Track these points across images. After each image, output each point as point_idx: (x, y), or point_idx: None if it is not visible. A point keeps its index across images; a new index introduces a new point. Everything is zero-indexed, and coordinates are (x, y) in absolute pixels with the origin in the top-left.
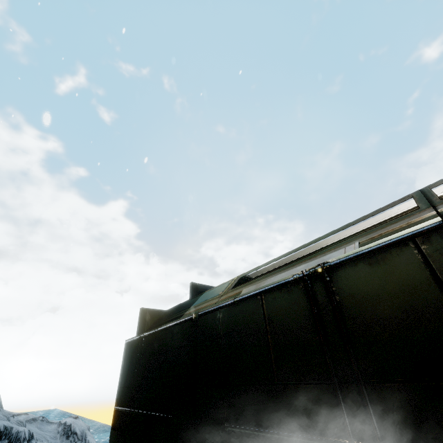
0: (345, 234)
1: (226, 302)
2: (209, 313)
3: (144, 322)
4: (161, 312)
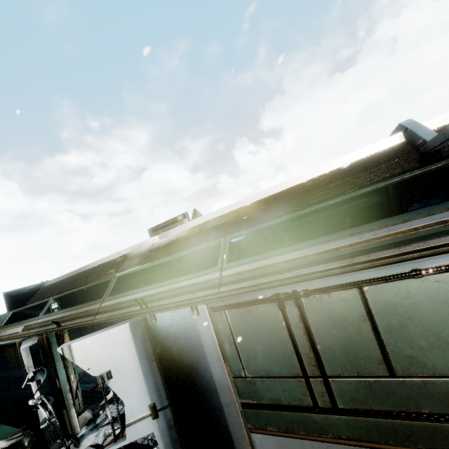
0: (79, 270)
1: None
2: None
3: None
4: None
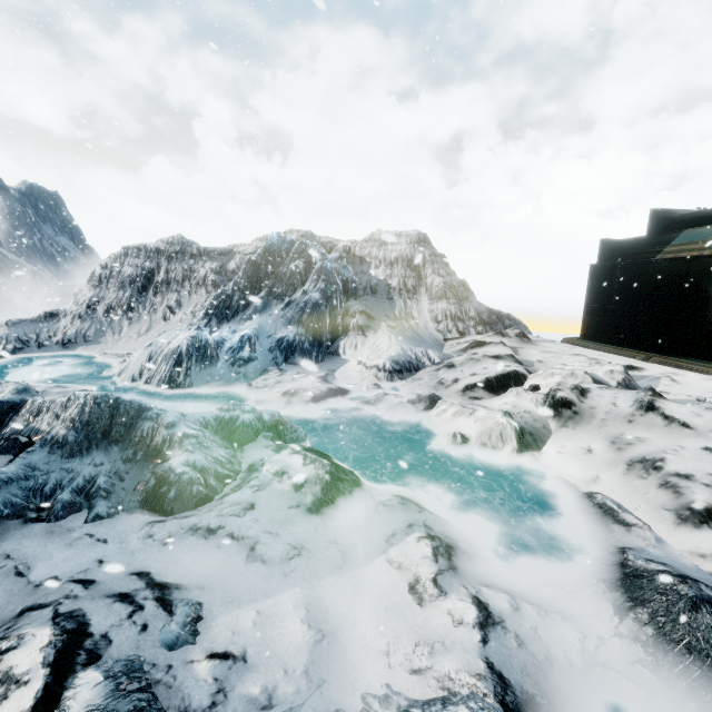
0: None
1: None
2: (706, 258)
3: (604, 251)
4: (619, 242)
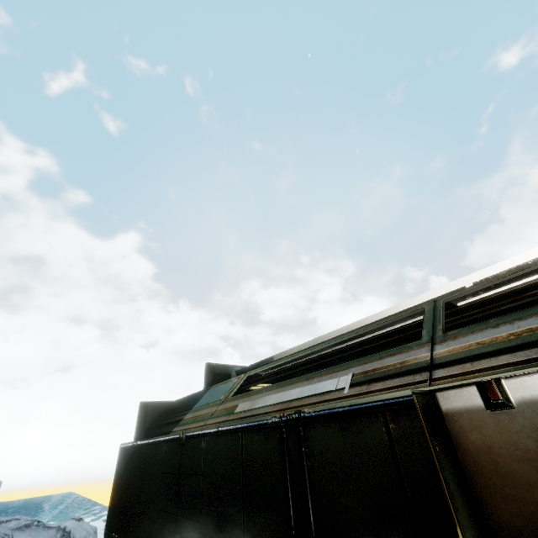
0: (378, 317)
1: (211, 429)
2: (194, 437)
3: (144, 420)
4: (167, 404)
